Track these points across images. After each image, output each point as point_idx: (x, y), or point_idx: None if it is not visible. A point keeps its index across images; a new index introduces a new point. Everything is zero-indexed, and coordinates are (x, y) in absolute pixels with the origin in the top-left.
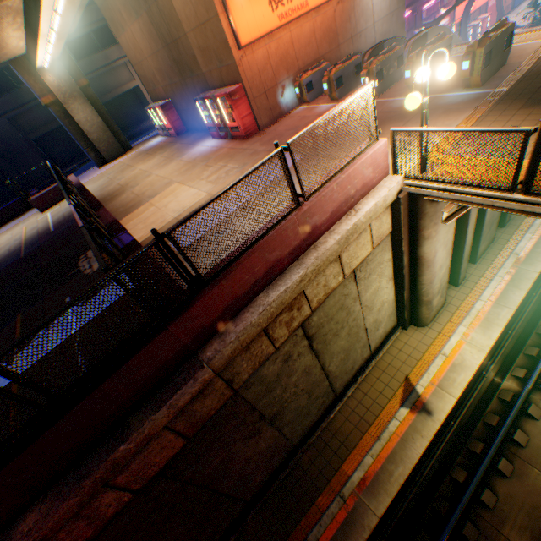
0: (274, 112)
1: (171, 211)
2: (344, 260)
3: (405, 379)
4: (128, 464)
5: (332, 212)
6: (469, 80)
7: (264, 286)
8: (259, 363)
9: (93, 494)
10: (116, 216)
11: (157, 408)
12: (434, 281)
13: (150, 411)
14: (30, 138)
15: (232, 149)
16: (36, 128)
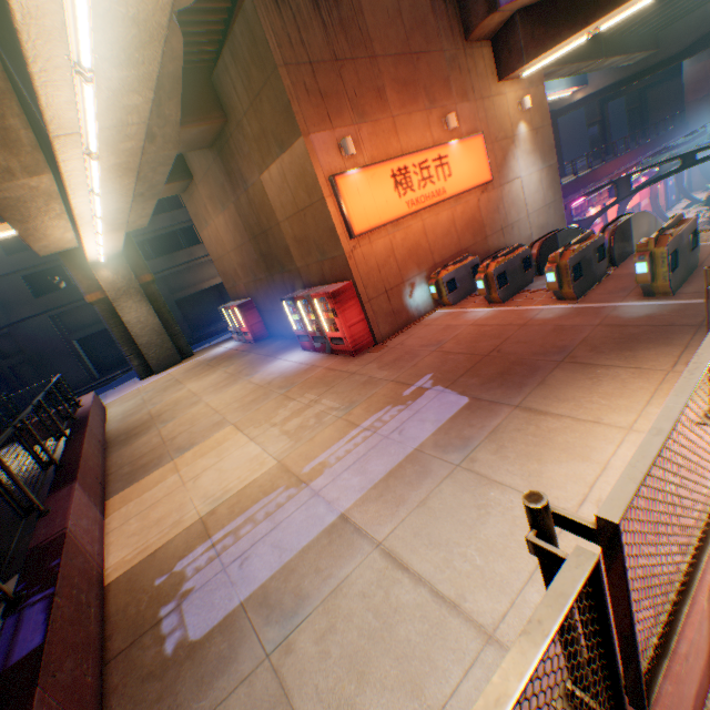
0: (398, 317)
1: (200, 495)
2: None
3: None
4: None
5: (694, 687)
6: None
7: None
8: None
9: None
10: (109, 484)
11: None
12: None
13: None
14: (72, 337)
15: (331, 369)
16: (84, 327)
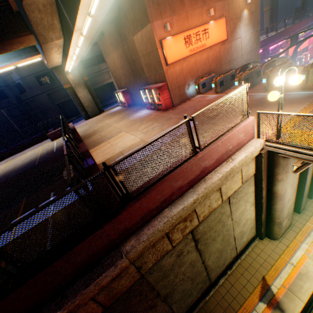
0: (182, 97)
1: (118, 147)
2: (223, 190)
3: (262, 278)
4: None
5: (217, 159)
6: (305, 85)
7: (169, 203)
8: (160, 256)
9: None
10: (88, 147)
11: (87, 285)
12: (284, 209)
13: (82, 285)
14: (56, 103)
15: (157, 115)
16: (59, 99)
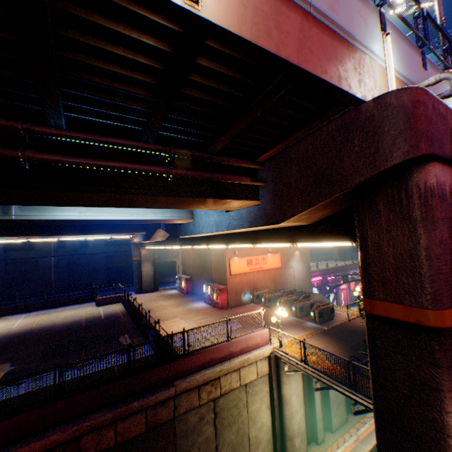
0: (238, 301)
1: (173, 329)
2: (242, 374)
3: None
4: (127, 419)
5: (241, 348)
6: (315, 319)
7: (206, 366)
8: (190, 407)
9: (115, 418)
10: None
11: (152, 393)
12: (293, 419)
13: (149, 394)
14: (109, 265)
15: (212, 311)
16: (115, 262)
